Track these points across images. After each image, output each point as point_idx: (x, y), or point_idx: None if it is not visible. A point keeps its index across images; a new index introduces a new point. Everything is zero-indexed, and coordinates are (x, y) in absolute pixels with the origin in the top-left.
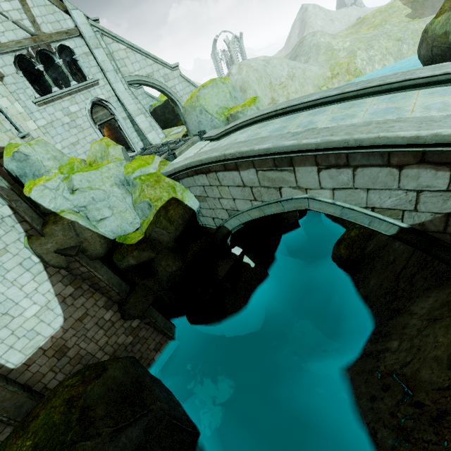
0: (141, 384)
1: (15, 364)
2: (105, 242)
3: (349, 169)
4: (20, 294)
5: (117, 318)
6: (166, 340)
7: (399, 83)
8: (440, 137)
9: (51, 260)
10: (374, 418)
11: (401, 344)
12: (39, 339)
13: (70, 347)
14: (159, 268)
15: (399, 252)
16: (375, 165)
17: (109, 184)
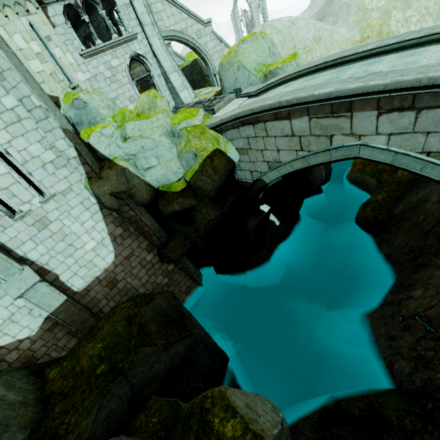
0: (182, 314)
1: (78, 288)
2: (150, 190)
3: (413, 112)
4: (82, 229)
5: (156, 260)
6: (195, 285)
7: None
8: None
9: (107, 202)
10: (392, 353)
11: (425, 292)
12: (96, 270)
13: (119, 280)
14: (199, 216)
15: (430, 212)
16: None
17: (158, 133)
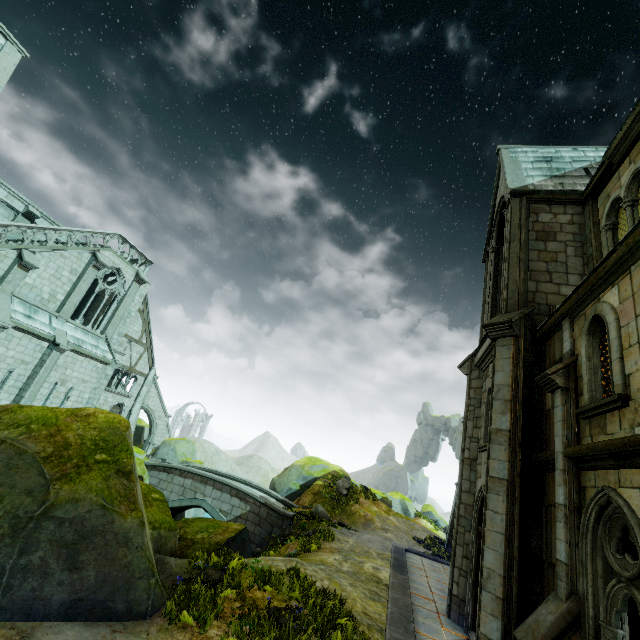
0: None
1: None
2: None
3: (221, 492)
4: None
5: None
6: None
7: (249, 483)
8: (240, 488)
9: None
10: None
11: None
12: None
13: None
14: None
15: None
16: (227, 493)
17: None
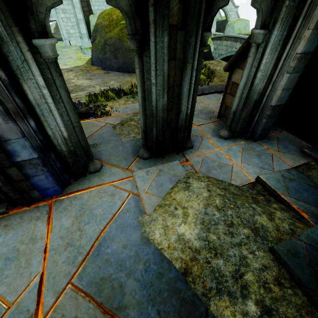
0: None
1: None
2: None
3: None
4: None
5: None
6: None
7: None
8: None
9: None
10: None
11: None
12: None
13: None
14: None
15: None
16: None
17: None
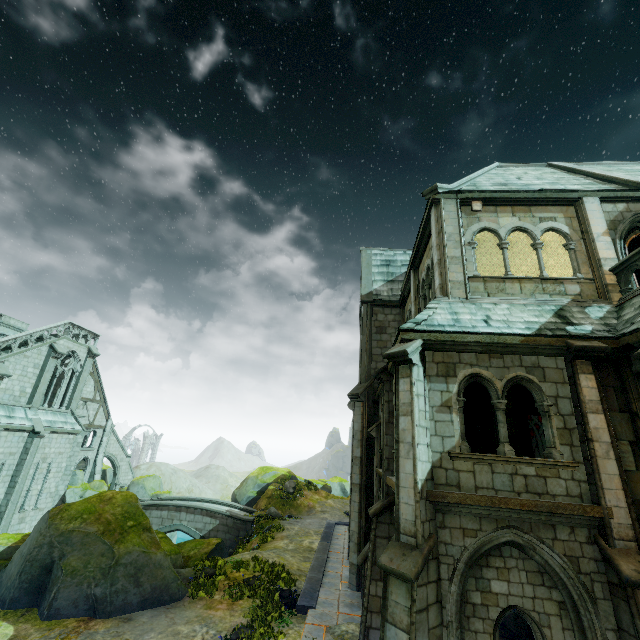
0: None
1: None
2: None
3: (194, 514)
4: None
5: None
6: None
7: (215, 501)
8: (209, 508)
9: None
10: None
11: None
12: None
13: None
14: None
15: None
16: (199, 514)
17: None
